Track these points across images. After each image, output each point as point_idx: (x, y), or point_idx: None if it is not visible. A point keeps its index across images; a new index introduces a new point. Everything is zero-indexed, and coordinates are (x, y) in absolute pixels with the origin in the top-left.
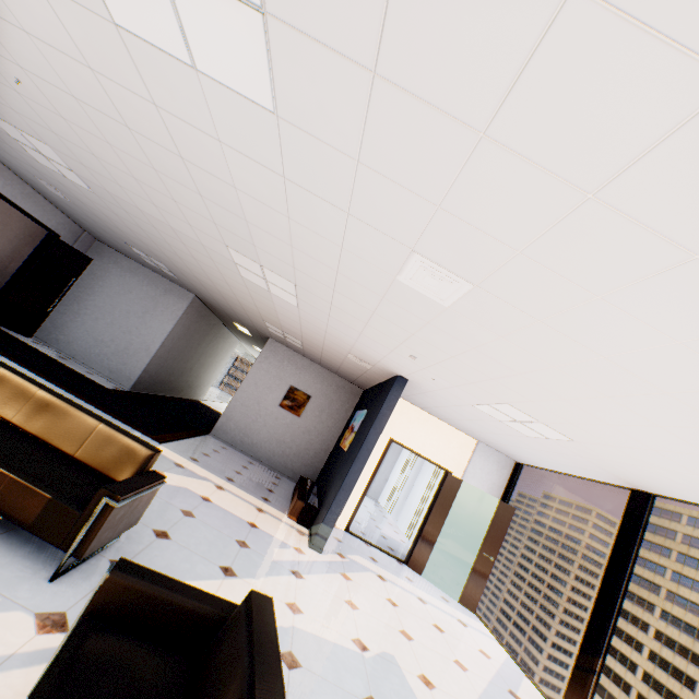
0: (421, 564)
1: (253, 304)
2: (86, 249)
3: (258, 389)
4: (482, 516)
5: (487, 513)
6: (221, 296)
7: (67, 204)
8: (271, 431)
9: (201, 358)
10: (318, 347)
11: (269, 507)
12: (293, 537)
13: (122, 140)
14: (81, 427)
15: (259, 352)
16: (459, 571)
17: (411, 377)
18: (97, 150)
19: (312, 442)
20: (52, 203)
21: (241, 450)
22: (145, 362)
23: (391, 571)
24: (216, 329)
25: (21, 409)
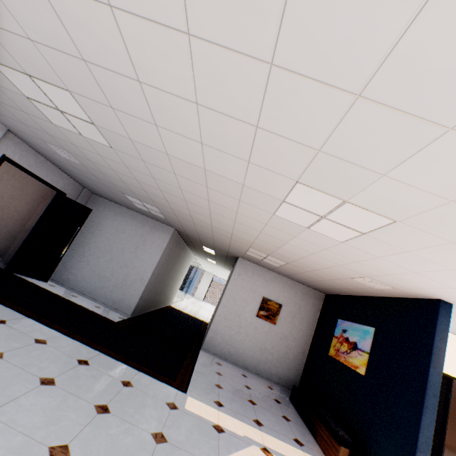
0: None
1: (254, 236)
2: (86, 202)
3: (236, 303)
4: None
5: None
6: (209, 230)
7: (73, 166)
8: (253, 340)
9: (173, 275)
10: (308, 268)
11: None
12: None
13: (236, 1)
14: None
15: (209, 262)
16: None
17: None
18: (150, 64)
19: (290, 347)
20: (60, 168)
21: (230, 361)
22: (141, 290)
23: None
24: (183, 251)
25: None
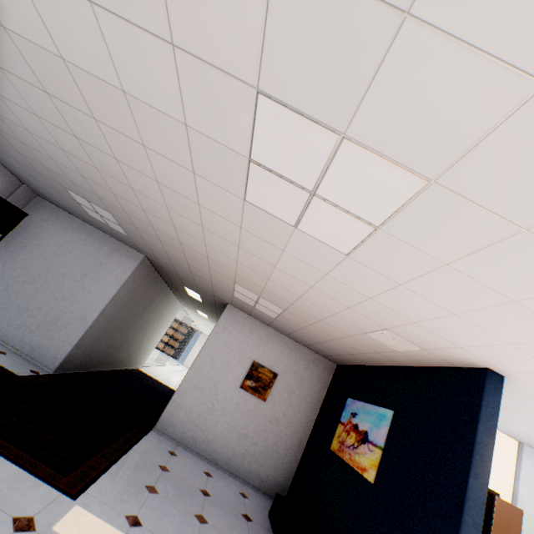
0: None
1: (233, 258)
2: (24, 204)
3: (214, 366)
4: None
5: None
6: (180, 252)
7: None
8: (230, 422)
9: (144, 325)
10: (310, 318)
11: None
12: None
13: None
14: None
15: (201, 316)
16: None
17: (526, 375)
18: None
19: (282, 435)
20: None
21: (193, 450)
22: (78, 334)
23: None
24: (163, 294)
25: None
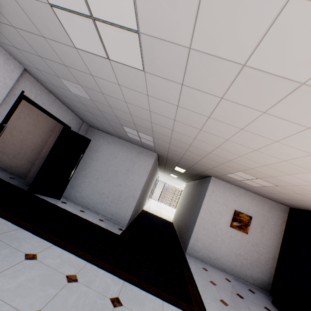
0: None
1: (264, 164)
2: (84, 133)
3: (212, 215)
4: None
5: None
6: (200, 156)
7: (80, 102)
8: (228, 247)
9: (148, 188)
10: (304, 192)
11: None
12: None
13: None
14: None
15: (170, 176)
16: None
17: None
18: None
19: (261, 253)
20: (66, 105)
21: (210, 264)
22: (133, 205)
23: None
24: (156, 169)
25: None
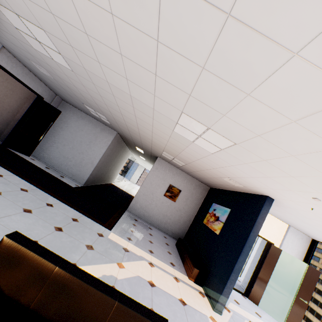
0: (257, 298)
1: (164, 143)
2: (57, 105)
3: (152, 186)
4: (292, 270)
5: (295, 269)
6: (138, 136)
7: (48, 79)
8: (159, 209)
9: (115, 163)
10: (198, 169)
11: (177, 272)
12: (202, 303)
13: (135, 3)
14: (97, 309)
15: (141, 158)
16: (278, 302)
17: (281, 200)
18: (92, 26)
19: (182, 216)
20: (39, 79)
21: (143, 219)
22: (91, 170)
23: (249, 311)
24: (123, 148)
25: (38, 292)
